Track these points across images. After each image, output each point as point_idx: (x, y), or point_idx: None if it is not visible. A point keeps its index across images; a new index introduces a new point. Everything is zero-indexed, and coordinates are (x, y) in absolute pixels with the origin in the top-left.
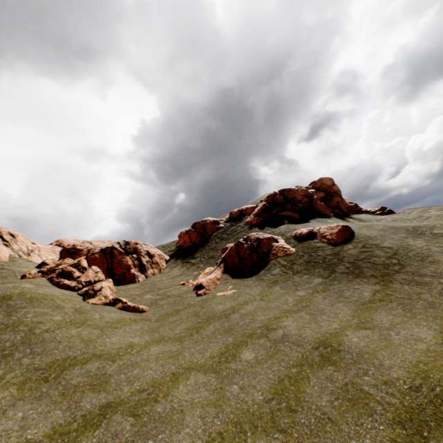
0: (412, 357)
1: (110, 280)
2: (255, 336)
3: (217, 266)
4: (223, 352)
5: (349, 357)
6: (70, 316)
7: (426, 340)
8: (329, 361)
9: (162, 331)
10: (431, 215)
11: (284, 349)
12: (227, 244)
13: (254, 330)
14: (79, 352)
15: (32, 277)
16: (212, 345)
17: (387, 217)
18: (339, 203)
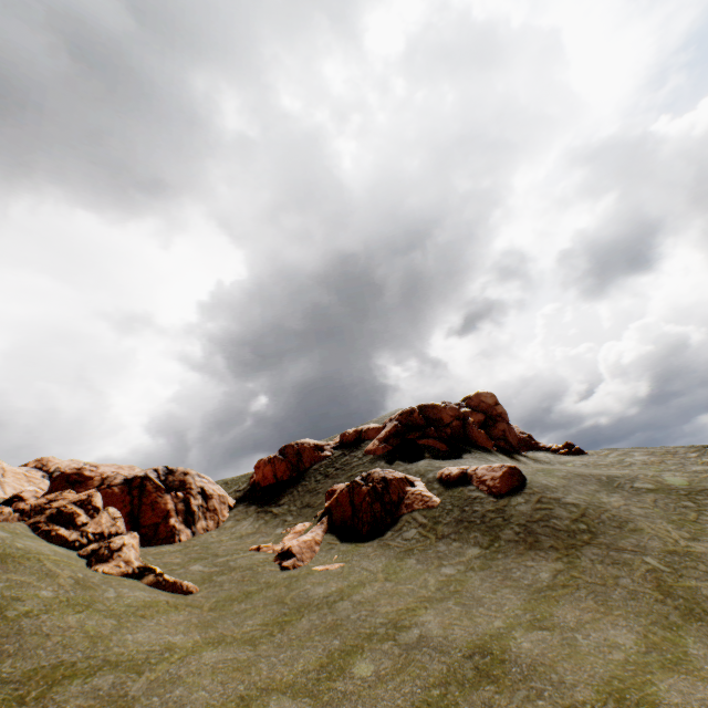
0: (605, 671)
1: (135, 534)
2: (375, 637)
3: (317, 520)
4: (324, 664)
5: (517, 671)
6: (68, 591)
7: (624, 646)
8: (489, 677)
9: (221, 626)
10: (635, 461)
11: (420, 659)
12: (335, 484)
13: (374, 628)
14: (80, 655)
15: (3, 518)
16: (306, 651)
17: (575, 459)
18: (506, 431)
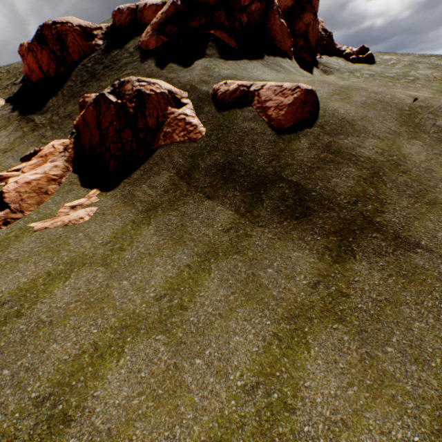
0: None
1: None
2: None
3: (71, 140)
4: None
5: None
6: None
7: None
8: None
9: None
10: (419, 75)
11: None
12: (86, 95)
13: (16, 419)
14: None
15: None
16: None
17: (363, 69)
18: (309, 27)
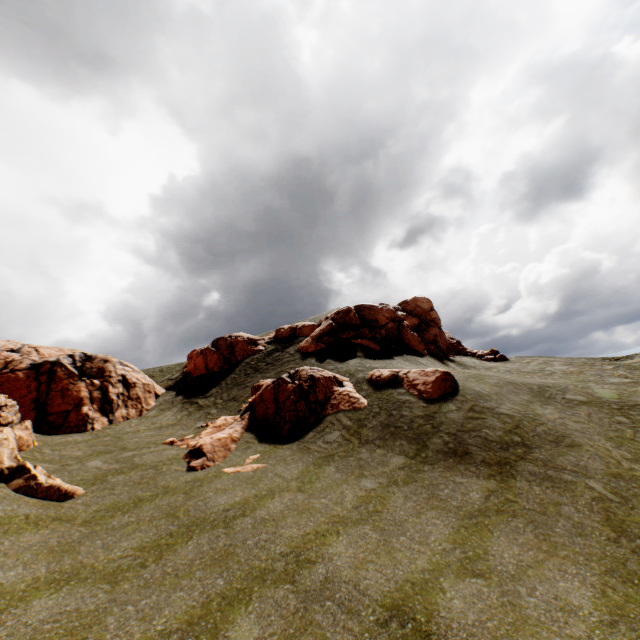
0: None
1: (26, 425)
2: (270, 577)
3: (240, 415)
4: (194, 620)
5: None
6: None
7: (582, 612)
8: None
9: (85, 550)
10: (556, 370)
11: (320, 621)
12: (262, 380)
13: (272, 562)
14: None
15: None
16: (177, 596)
17: (499, 365)
18: (437, 336)
